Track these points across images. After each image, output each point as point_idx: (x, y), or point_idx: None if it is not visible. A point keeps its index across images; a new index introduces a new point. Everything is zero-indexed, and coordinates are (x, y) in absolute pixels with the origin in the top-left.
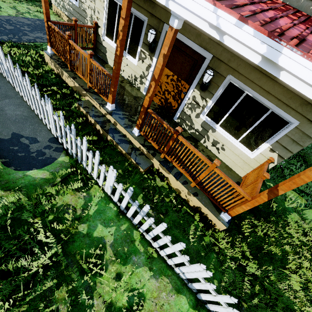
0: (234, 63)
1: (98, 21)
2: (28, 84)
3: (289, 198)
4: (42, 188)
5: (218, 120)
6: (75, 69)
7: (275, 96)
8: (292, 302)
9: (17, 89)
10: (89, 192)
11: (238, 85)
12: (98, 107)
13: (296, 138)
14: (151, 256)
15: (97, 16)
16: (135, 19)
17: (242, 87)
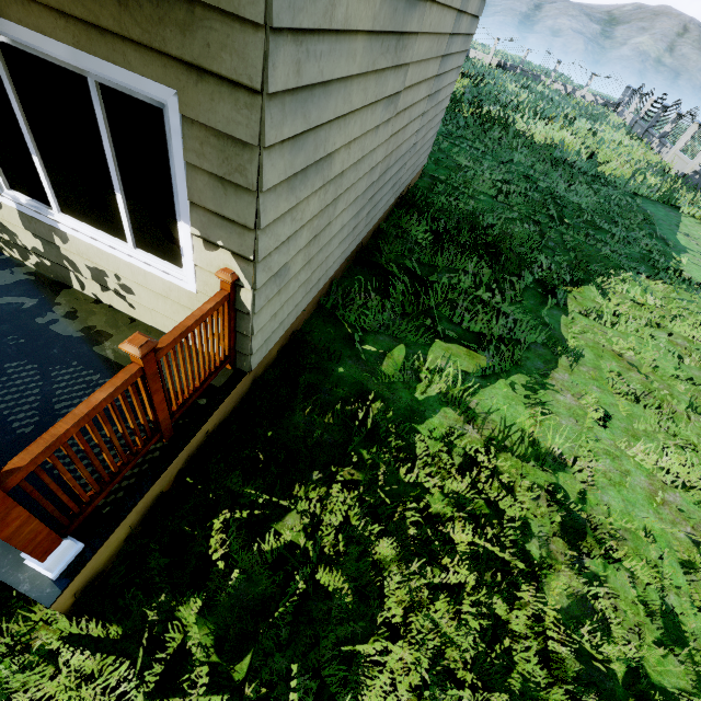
0: None
1: None
2: None
3: (426, 371)
4: None
5: (44, 193)
6: None
7: (46, 4)
8: None
9: None
10: None
11: None
12: None
13: (216, 166)
14: None
15: None
16: None
17: None
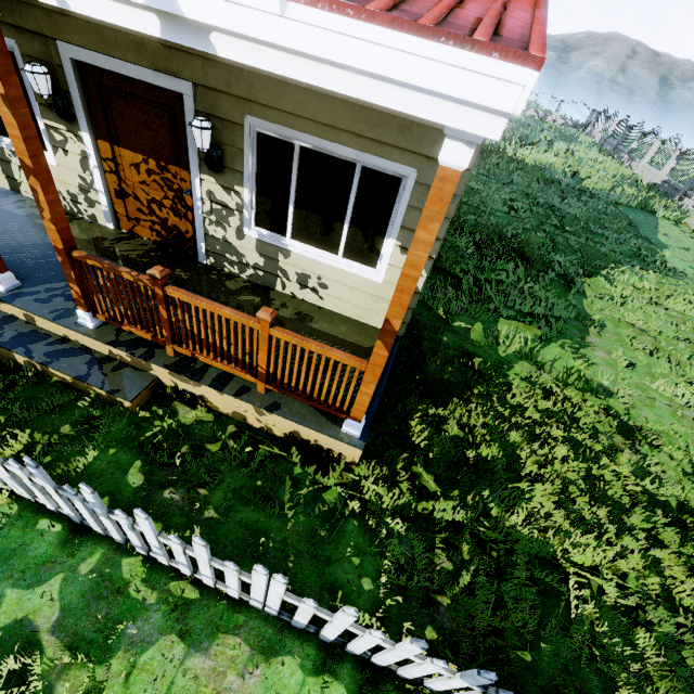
0: (241, 85)
1: None
2: None
3: (503, 337)
4: None
5: (282, 228)
6: None
7: (349, 132)
8: (541, 543)
9: None
10: None
11: (273, 132)
12: None
13: None
14: (182, 602)
15: None
16: None
17: (282, 134)
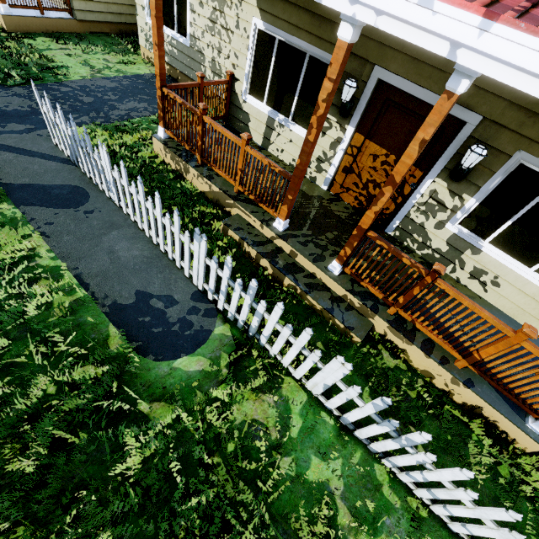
0: (534, 128)
1: (234, 71)
2: (156, 208)
3: None
4: (203, 391)
5: (486, 232)
6: (211, 163)
7: None
8: None
9: (126, 211)
10: (281, 393)
11: None
12: (258, 225)
13: None
14: (417, 516)
15: (233, 63)
16: (310, 62)
17: None
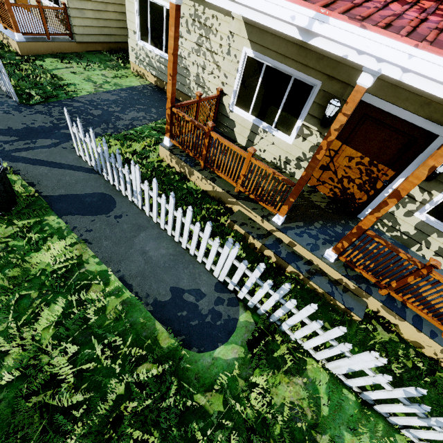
0: None
1: (223, 87)
2: (187, 217)
3: None
4: (243, 377)
5: None
6: (214, 168)
7: None
8: None
9: (149, 214)
10: (308, 374)
11: None
12: (259, 220)
13: None
14: None
15: (222, 81)
16: (294, 83)
17: None
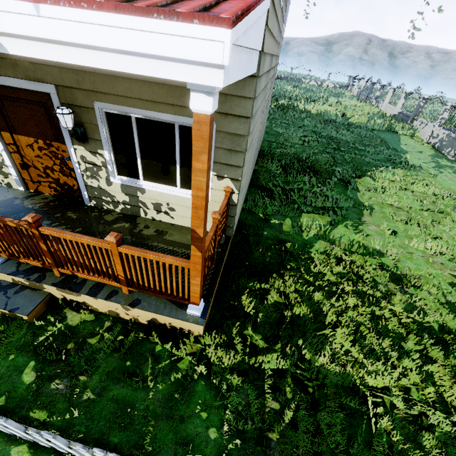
0: (86, 82)
1: None
2: None
3: (305, 226)
4: None
5: (136, 174)
6: None
7: (165, 103)
8: (343, 375)
9: None
10: None
11: (115, 110)
12: None
13: (228, 146)
14: None
15: None
16: None
17: (121, 111)
